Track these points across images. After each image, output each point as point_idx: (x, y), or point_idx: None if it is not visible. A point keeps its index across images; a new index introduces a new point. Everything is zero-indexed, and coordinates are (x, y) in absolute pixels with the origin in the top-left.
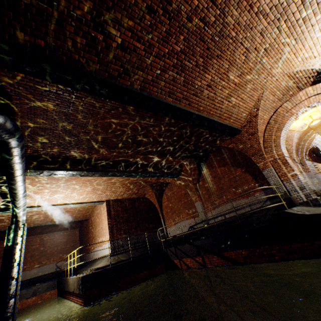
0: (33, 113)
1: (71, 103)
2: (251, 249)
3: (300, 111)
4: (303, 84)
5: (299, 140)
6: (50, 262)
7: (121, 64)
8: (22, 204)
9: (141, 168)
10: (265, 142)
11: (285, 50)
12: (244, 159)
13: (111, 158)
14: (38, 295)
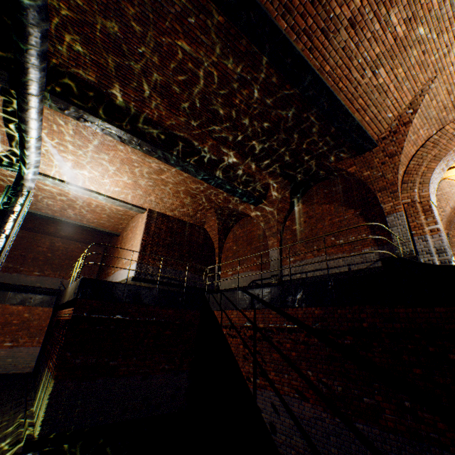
0: None
1: None
2: (330, 308)
3: None
4: None
5: None
6: (55, 276)
7: None
8: (34, 163)
9: (209, 165)
10: (406, 174)
11: None
12: (364, 196)
13: (170, 126)
14: (27, 306)
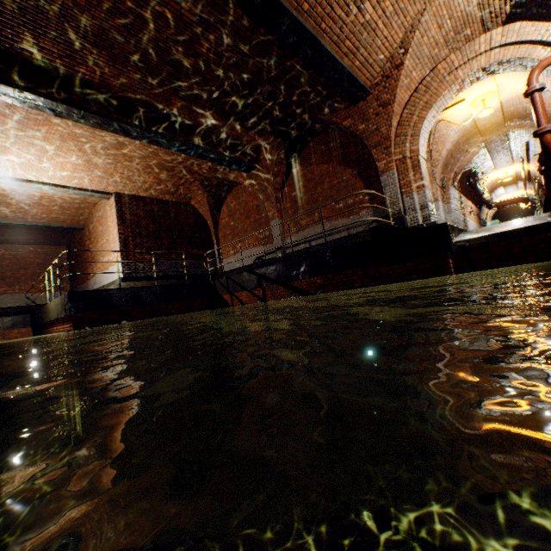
0: None
1: None
2: (329, 276)
3: (469, 76)
4: (493, 16)
5: (455, 148)
6: (15, 291)
7: None
8: None
9: (182, 132)
10: (400, 125)
11: None
12: (361, 153)
13: (119, 88)
14: None
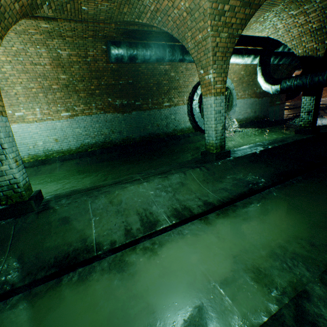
0: None
1: None
2: None
3: None
4: None
5: None
6: None
7: None
8: None
9: None
10: None
11: None
12: None
13: None
14: None
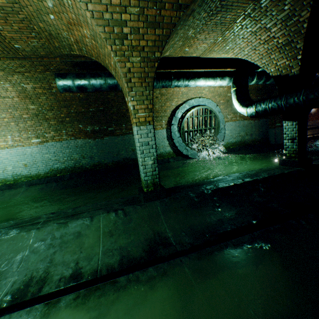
0: None
1: None
2: None
3: None
4: None
5: None
6: None
7: None
8: None
9: None
10: None
11: None
12: None
13: None
14: None
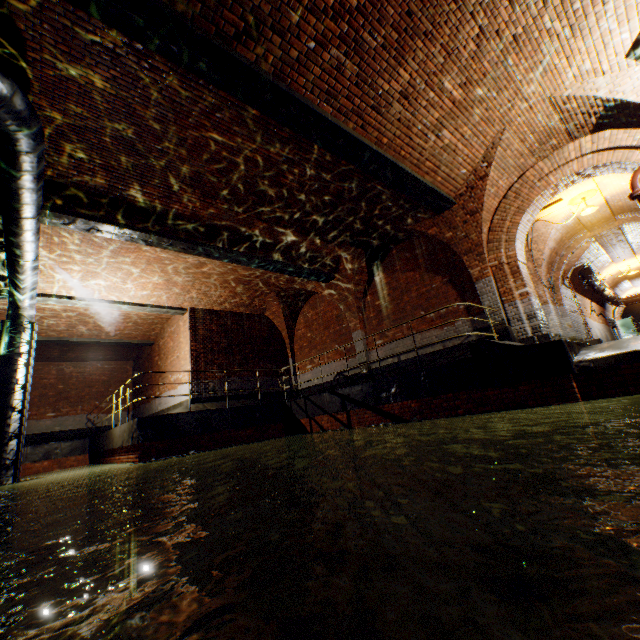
0: (65, 89)
1: (141, 81)
2: (426, 400)
3: (562, 181)
4: (578, 127)
5: (559, 245)
6: (77, 412)
7: (243, 13)
8: (30, 286)
9: (262, 250)
10: (491, 231)
11: (552, 47)
12: (450, 260)
13: (206, 218)
14: (54, 460)
